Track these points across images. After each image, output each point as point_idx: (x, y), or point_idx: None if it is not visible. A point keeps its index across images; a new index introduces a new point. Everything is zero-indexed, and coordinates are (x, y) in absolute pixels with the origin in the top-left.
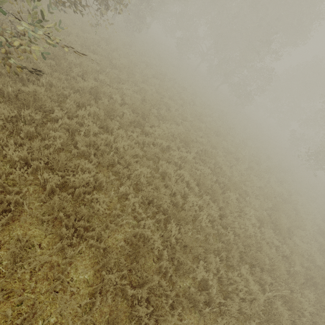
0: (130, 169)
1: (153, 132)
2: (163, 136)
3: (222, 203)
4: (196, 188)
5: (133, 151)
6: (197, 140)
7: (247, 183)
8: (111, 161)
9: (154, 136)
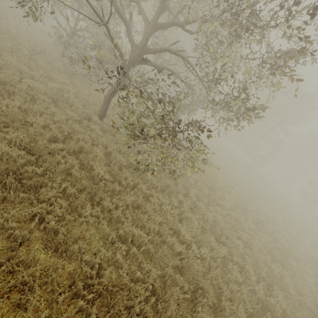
0: (228, 240)
1: (224, 205)
2: (232, 208)
3: (290, 271)
4: (268, 255)
5: (229, 225)
6: (246, 207)
7: (294, 249)
8: (217, 233)
9: (224, 208)
